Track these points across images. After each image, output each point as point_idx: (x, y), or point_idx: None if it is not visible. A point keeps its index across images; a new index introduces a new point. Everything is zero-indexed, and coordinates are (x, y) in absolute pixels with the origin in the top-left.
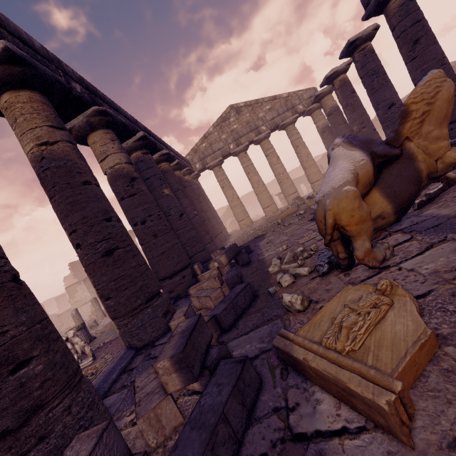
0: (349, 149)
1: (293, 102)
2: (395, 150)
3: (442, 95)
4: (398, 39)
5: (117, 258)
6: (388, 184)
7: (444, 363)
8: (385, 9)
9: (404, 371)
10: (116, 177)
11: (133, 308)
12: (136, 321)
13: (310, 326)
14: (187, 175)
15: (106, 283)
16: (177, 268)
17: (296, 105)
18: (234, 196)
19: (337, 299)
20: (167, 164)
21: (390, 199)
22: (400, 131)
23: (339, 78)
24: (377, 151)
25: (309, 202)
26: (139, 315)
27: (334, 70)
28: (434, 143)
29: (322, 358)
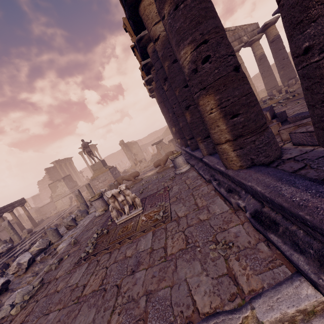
0: None
1: (239, 33)
2: None
3: None
4: None
5: (243, 75)
6: None
7: None
8: None
9: None
10: None
11: (261, 125)
12: (263, 138)
13: None
14: None
15: (238, 97)
16: None
17: (242, 36)
18: None
19: None
20: None
21: None
22: None
23: None
24: None
25: (270, 102)
26: (264, 133)
27: None
28: None
29: None
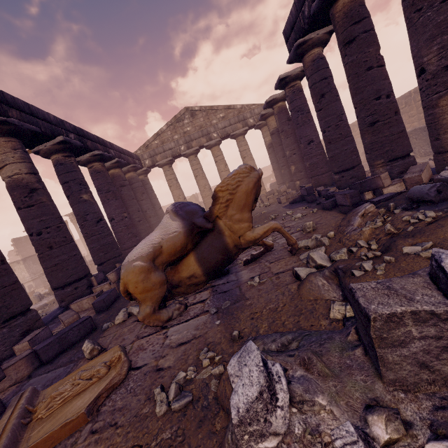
0: (173, 218)
1: (244, 114)
2: (209, 225)
3: (241, 189)
4: (310, 89)
5: None
6: (202, 250)
7: (72, 439)
8: (303, 60)
9: (36, 445)
10: (13, 187)
11: None
12: None
13: (60, 383)
14: (131, 172)
15: None
16: (70, 279)
17: (247, 118)
18: (180, 196)
19: (99, 358)
20: (101, 164)
21: (200, 263)
22: (212, 210)
23: (278, 105)
24: (196, 222)
25: None
26: None
27: (273, 97)
28: (237, 224)
29: (2, 428)
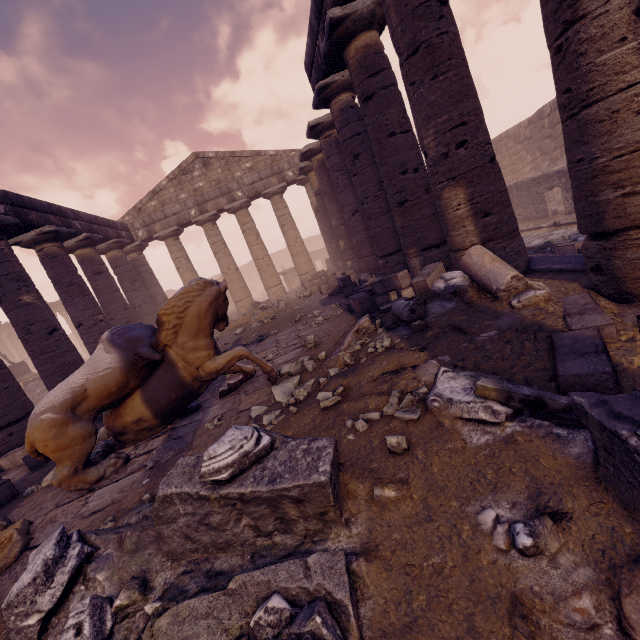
0: (107, 350)
1: (280, 165)
2: (156, 355)
3: (191, 311)
4: (342, 147)
5: None
6: (150, 388)
7: None
8: (330, 107)
9: None
10: None
11: None
12: None
13: None
14: (115, 249)
15: None
16: (1, 423)
17: (285, 170)
18: None
19: None
20: (56, 245)
21: (148, 404)
22: (159, 338)
23: (317, 157)
24: (141, 353)
25: (261, 314)
26: None
27: (309, 147)
28: (192, 353)
29: None
